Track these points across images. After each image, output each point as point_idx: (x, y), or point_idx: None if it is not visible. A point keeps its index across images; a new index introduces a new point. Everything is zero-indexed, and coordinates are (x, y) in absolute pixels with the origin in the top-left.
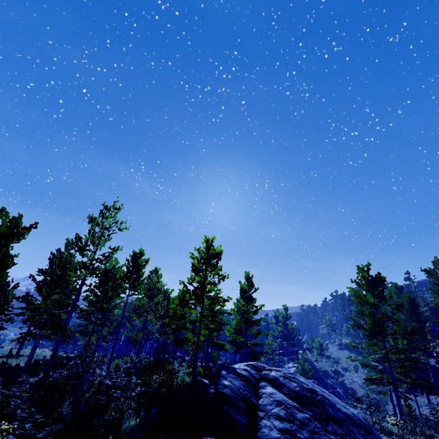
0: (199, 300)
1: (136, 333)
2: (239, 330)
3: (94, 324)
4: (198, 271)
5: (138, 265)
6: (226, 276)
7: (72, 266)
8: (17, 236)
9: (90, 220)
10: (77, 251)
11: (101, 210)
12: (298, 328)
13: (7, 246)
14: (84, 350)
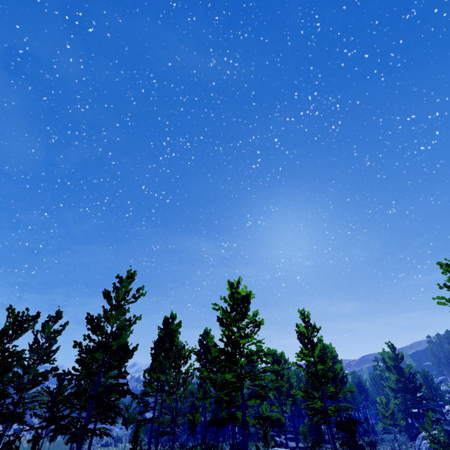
0: (231, 361)
1: (192, 413)
2: (308, 391)
3: (153, 408)
4: (225, 323)
5: (169, 332)
6: (260, 322)
7: (85, 349)
8: (21, 330)
9: (104, 296)
10: (91, 331)
11: (114, 283)
12: (426, 372)
13: (3, 343)
14: (133, 445)
